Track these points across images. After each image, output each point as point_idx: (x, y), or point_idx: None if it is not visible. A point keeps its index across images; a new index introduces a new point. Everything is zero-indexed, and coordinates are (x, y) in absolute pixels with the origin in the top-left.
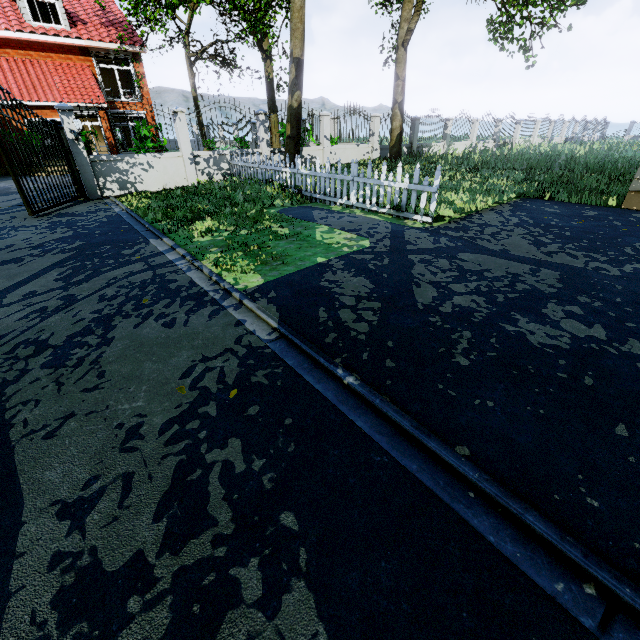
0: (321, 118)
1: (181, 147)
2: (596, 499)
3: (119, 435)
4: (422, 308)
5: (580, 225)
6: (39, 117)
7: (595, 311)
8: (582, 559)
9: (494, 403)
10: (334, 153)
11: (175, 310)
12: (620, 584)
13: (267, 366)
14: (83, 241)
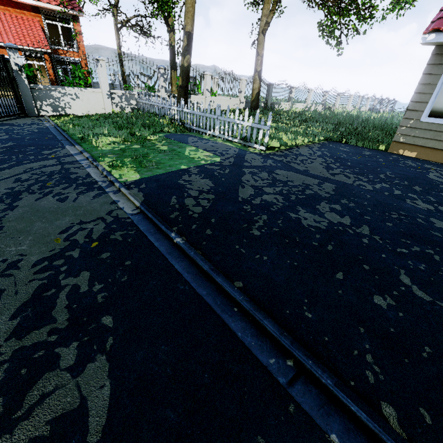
0: (205, 76)
1: (101, 85)
2: (311, 313)
3: (1, 266)
4: (241, 200)
5: (358, 159)
6: None
7: (349, 208)
8: (289, 345)
9: (268, 258)
10: (213, 102)
11: (70, 191)
12: (307, 358)
13: (125, 229)
14: (14, 142)
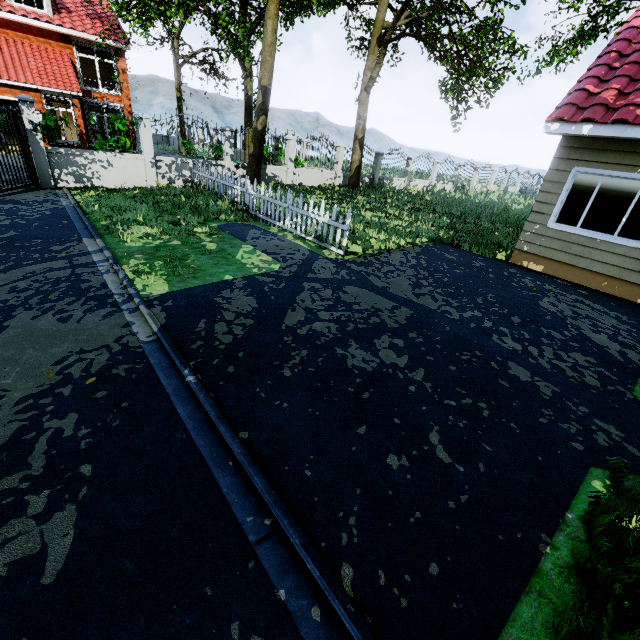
0: (287, 141)
1: (143, 150)
2: (311, 471)
3: None
4: (284, 329)
5: (461, 273)
6: (7, 95)
7: (413, 345)
8: (271, 503)
9: (288, 405)
10: (298, 175)
11: (76, 308)
12: (284, 518)
13: (132, 362)
14: (17, 232)
